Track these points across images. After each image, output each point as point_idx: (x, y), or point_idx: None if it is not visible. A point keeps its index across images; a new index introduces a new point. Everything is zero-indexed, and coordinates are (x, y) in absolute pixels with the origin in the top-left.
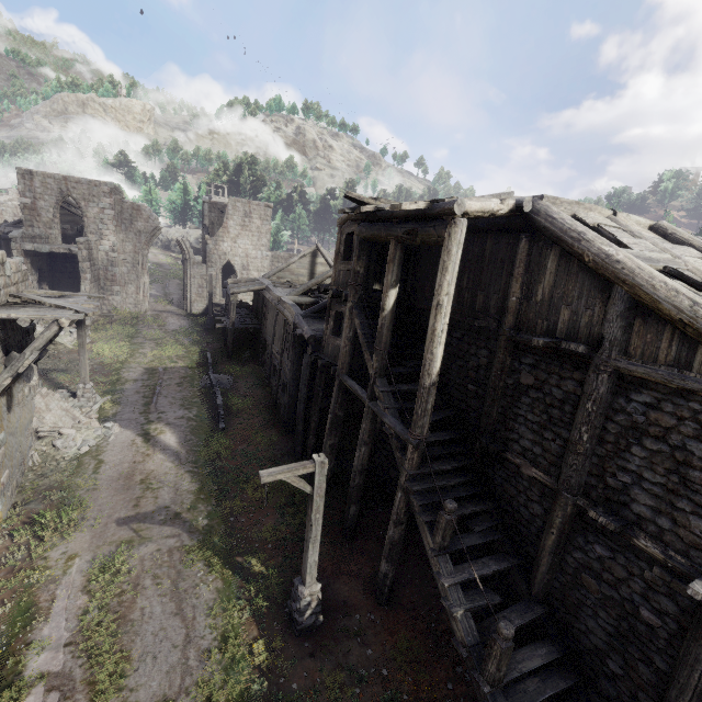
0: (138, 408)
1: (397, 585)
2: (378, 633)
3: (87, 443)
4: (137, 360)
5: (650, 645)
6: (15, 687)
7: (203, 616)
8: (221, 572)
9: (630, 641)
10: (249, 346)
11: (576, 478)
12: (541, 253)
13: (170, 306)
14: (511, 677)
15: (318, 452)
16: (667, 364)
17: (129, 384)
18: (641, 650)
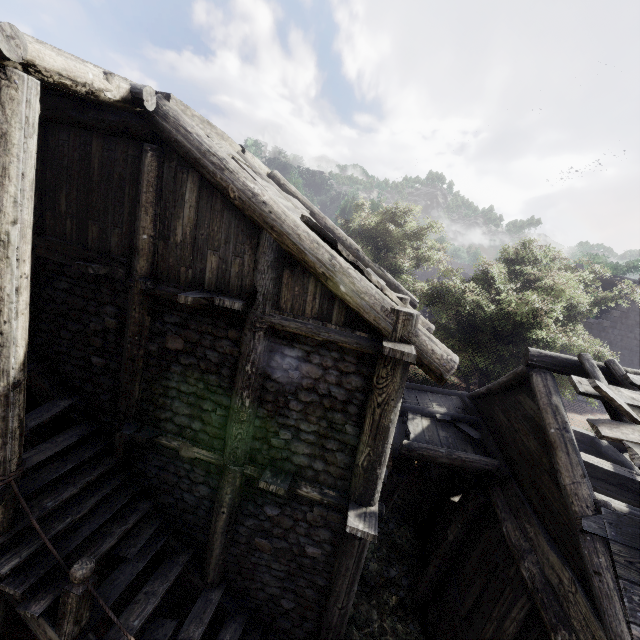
0: None
1: None
2: None
3: None
4: None
5: (314, 571)
6: None
7: None
8: None
9: (298, 576)
10: None
11: (242, 448)
12: (176, 178)
13: None
14: None
15: None
16: (313, 317)
17: None
18: (307, 579)
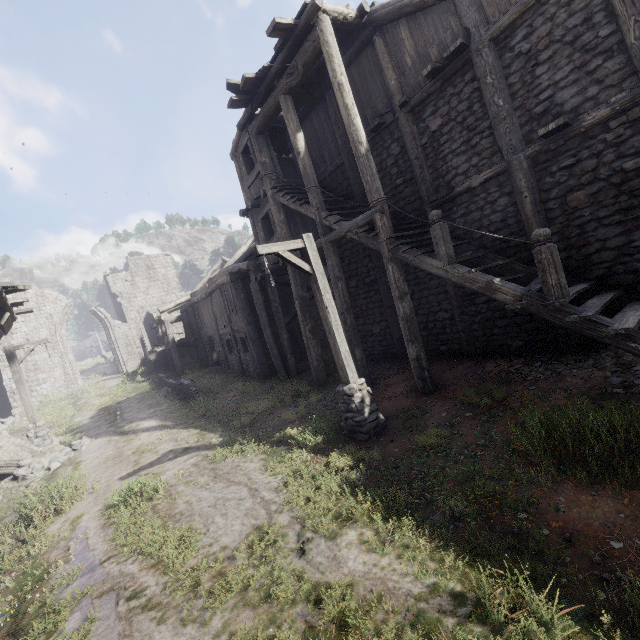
0: (104, 426)
1: (434, 380)
2: (442, 405)
3: (56, 460)
4: (86, 409)
5: None
6: (49, 618)
7: (260, 473)
8: (258, 447)
9: (635, 206)
10: (196, 358)
11: (514, 138)
12: (394, 36)
13: (104, 377)
14: (573, 292)
15: (302, 373)
16: None
17: (86, 421)
18: None
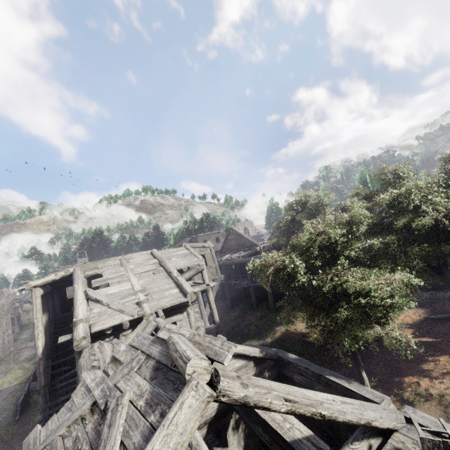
0: None
1: None
2: None
3: None
4: None
5: None
6: None
7: None
8: None
9: None
10: None
11: None
12: None
13: (30, 342)
14: None
15: None
16: None
17: None
18: None
